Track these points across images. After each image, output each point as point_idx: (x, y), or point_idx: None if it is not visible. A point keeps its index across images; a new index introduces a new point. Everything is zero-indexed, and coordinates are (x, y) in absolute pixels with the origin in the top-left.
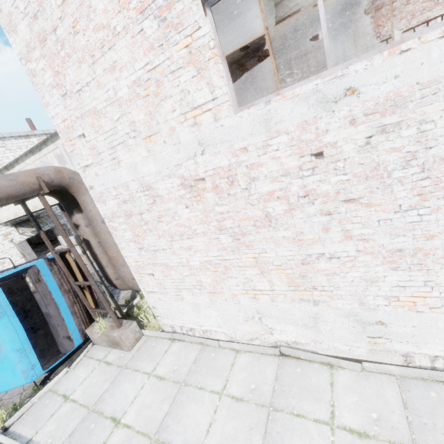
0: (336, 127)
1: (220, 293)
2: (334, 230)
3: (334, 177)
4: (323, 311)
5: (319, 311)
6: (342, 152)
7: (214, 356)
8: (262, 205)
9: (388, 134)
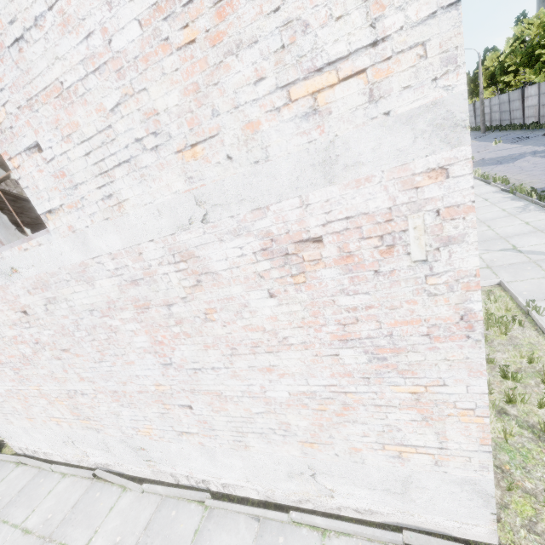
0: (22, 294)
1: (34, 418)
2: (71, 372)
3: (44, 331)
4: (106, 437)
5: (104, 438)
6: (37, 313)
7: (41, 483)
8: (15, 346)
9: (55, 305)
